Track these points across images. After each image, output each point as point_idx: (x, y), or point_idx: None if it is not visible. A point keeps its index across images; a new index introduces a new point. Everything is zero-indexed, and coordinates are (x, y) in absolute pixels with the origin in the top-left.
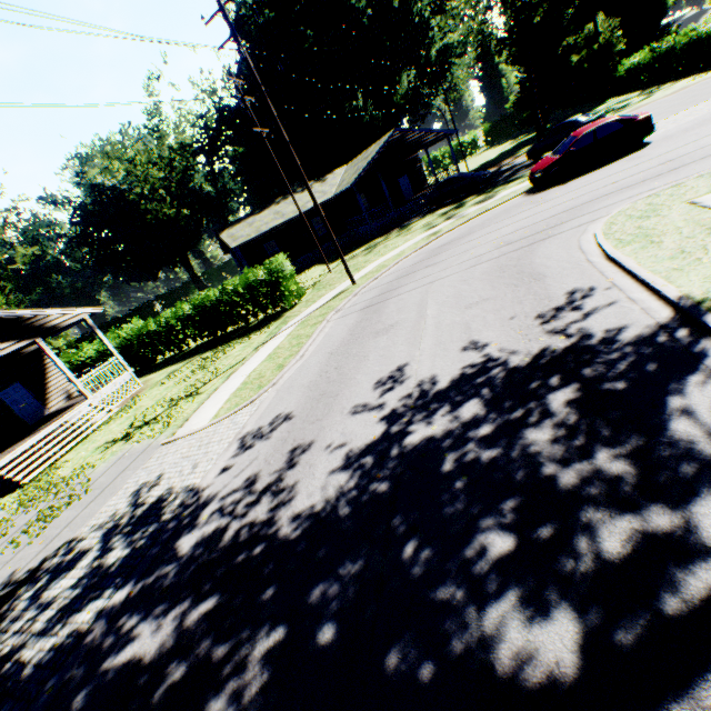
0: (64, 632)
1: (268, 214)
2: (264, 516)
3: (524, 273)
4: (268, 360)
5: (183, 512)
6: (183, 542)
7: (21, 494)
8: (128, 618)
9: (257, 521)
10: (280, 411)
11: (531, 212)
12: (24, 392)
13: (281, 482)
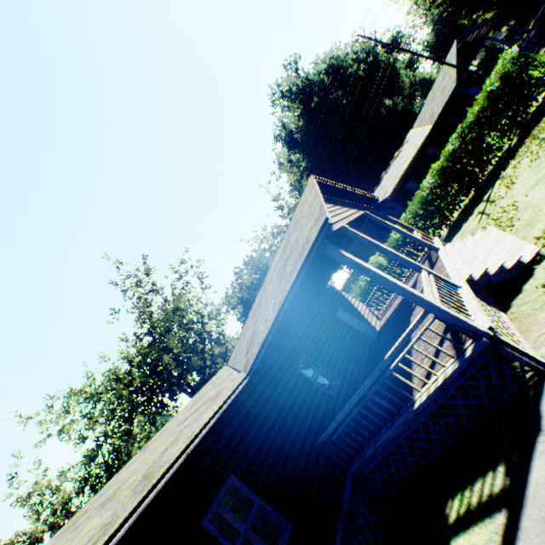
0: None
1: (388, 177)
2: None
3: None
4: None
5: None
6: None
7: None
8: None
9: None
10: None
11: None
12: (348, 315)
13: None
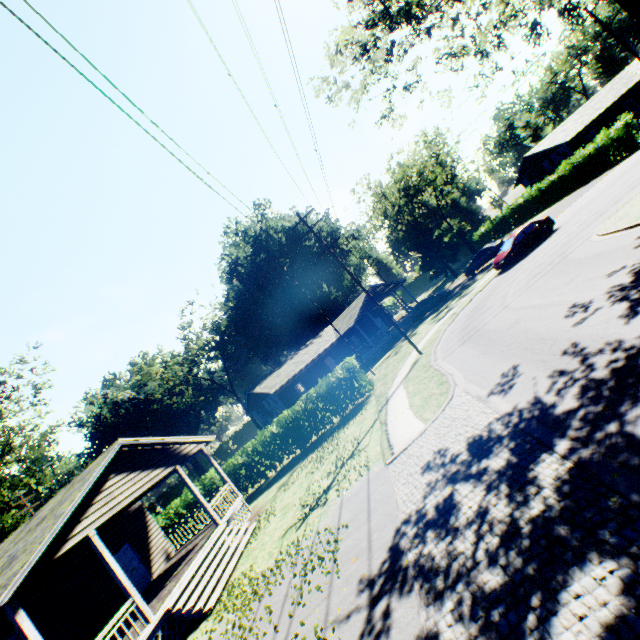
0: (548, 482)
1: (288, 366)
2: (614, 355)
3: (582, 261)
4: (415, 395)
5: (521, 418)
6: (562, 408)
7: (219, 614)
8: (602, 431)
9: (613, 359)
10: (498, 373)
11: (524, 268)
12: (132, 554)
13: (590, 352)
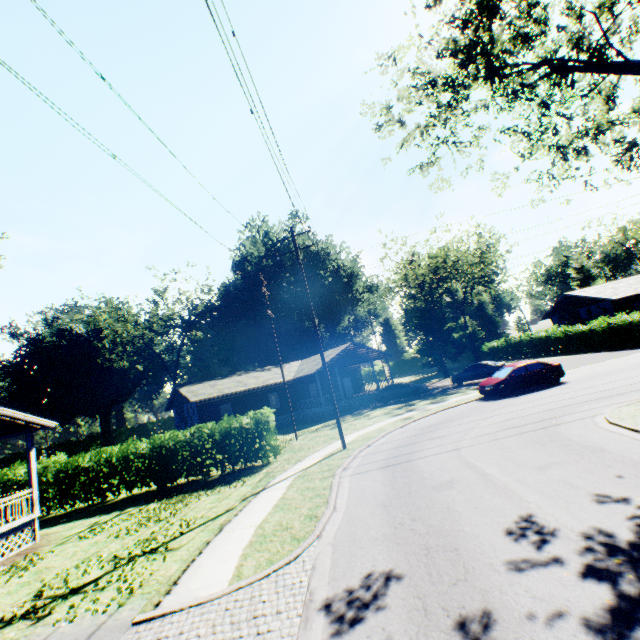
0: None
1: (230, 381)
2: None
3: (572, 445)
4: (280, 510)
5: None
6: None
7: None
8: None
9: None
10: (366, 568)
11: (506, 409)
12: None
13: None
